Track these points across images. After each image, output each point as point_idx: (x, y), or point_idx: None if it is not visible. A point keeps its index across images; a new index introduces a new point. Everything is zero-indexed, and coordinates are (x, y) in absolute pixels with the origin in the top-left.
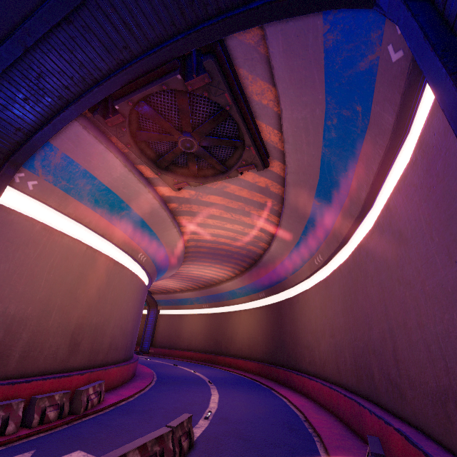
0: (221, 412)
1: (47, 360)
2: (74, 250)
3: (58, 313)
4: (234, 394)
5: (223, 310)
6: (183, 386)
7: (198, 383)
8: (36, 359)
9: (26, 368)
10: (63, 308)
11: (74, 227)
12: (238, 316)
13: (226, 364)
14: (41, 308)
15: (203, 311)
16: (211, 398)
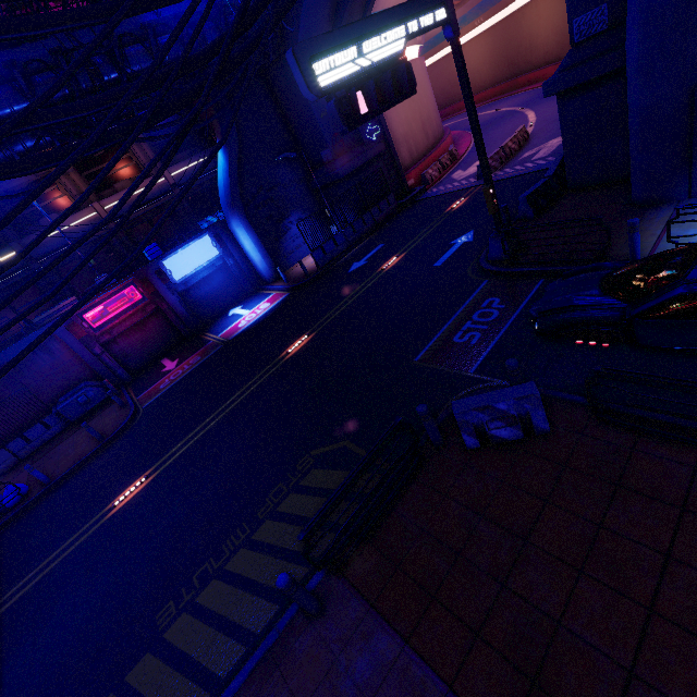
0: (539, 120)
1: (423, 148)
2: None
3: (413, 123)
4: (548, 105)
5: (509, 12)
6: (499, 124)
7: (510, 115)
8: (420, 149)
9: (420, 155)
10: (413, 118)
11: None
12: (535, 10)
13: (530, 83)
14: (407, 125)
15: (478, 31)
16: (528, 117)
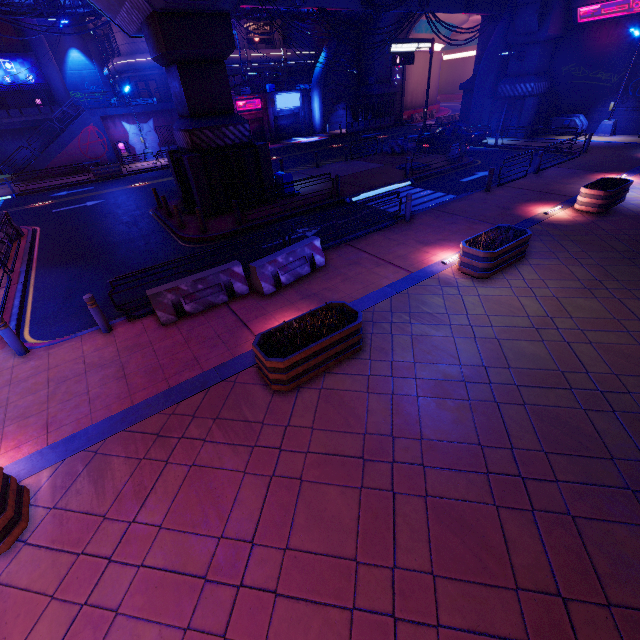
0: None
1: (419, 103)
2: (420, 57)
3: (419, 86)
4: None
5: None
6: None
7: None
8: (417, 103)
9: (416, 106)
10: (420, 84)
11: None
12: None
13: None
14: (416, 86)
15: None
16: None
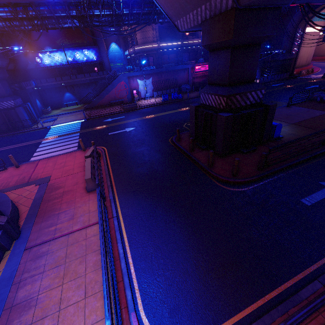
0: None
1: (303, 64)
2: (310, 36)
3: (306, 53)
4: None
5: None
6: None
7: None
8: (302, 64)
9: (301, 66)
10: (306, 52)
11: (310, 28)
12: None
13: None
14: (304, 53)
15: None
16: None
